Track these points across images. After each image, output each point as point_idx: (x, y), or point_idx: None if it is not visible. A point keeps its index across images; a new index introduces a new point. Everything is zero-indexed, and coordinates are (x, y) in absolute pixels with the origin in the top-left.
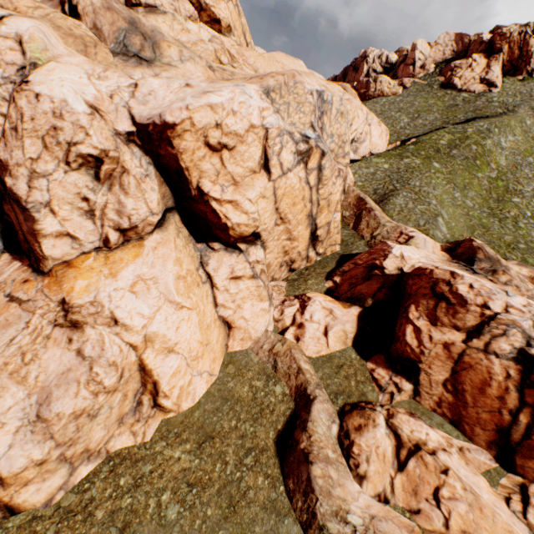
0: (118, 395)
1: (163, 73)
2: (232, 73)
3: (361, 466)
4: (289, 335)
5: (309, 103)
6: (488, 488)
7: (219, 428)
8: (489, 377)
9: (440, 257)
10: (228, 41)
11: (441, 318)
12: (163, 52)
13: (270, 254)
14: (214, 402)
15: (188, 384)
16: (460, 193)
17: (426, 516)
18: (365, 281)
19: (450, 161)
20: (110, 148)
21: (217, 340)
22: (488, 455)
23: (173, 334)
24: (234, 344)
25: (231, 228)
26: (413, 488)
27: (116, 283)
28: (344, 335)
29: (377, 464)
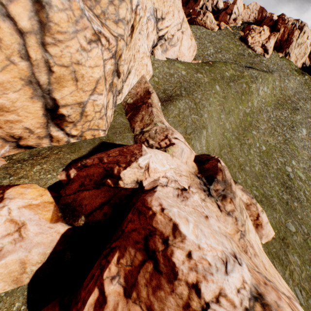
0: None
1: None
2: None
3: None
4: None
5: None
6: None
7: None
8: None
9: (190, 168)
10: None
11: (141, 287)
12: None
13: None
14: None
15: None
16: (225, 115)
17: None
18: (95, 188)
19: (227, 89)
20: None
21: None
22: None
23: None
24: None
25: None
26: None
27: None
28: (19, 269)
29: None
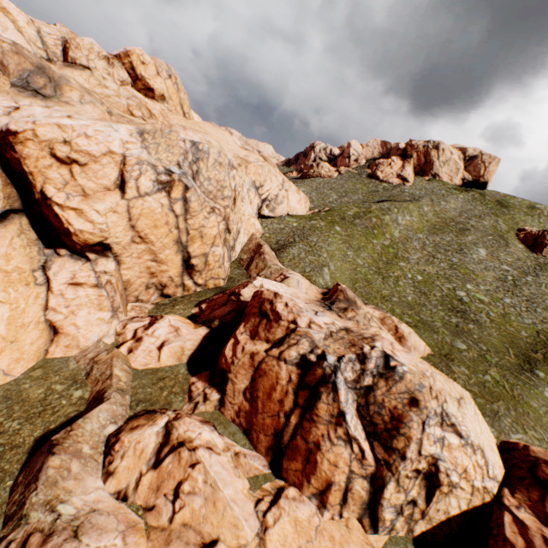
0: None
1: (56, 107)
2: (131, 120)
3: (115, 463)
4: (125, 348)
5: (181, 148)
6: (244, 489)
7: None
8: (276, 382)
9: (312, 297)
10: (154, 104)
11: (261, 333)
12: (65, 94)
13: (129, 271)
14: None
15: None
16: (353, 252)
17: (158, 511)
18: (223, 306)
19: (351, 227)
20: None
21: (33, 342)
22: (265, 461)
23: None
24: (56, 350)
25: (75, 234)
26: (158, 484)
27: None
28: (180, 351)
29: (131, 459)
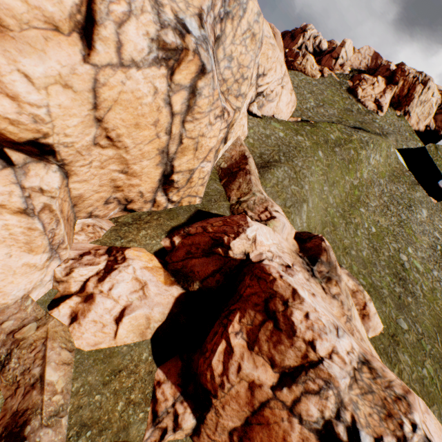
0: None
1: None
2: None
3: None
4: (66, 309)
5: None
6: None
7: None
8: None
9: (291, 246)
10: None
11: (262, 342)
12: None
13: (83, 184)
14: None
15: None
16: (328, 187)
17: None
18: (204, 256)
19: (332, 155)
20: None
21: None
22: None
23: None
24: None
25: None
26: None
27: None
28: (145, 324)
29: None
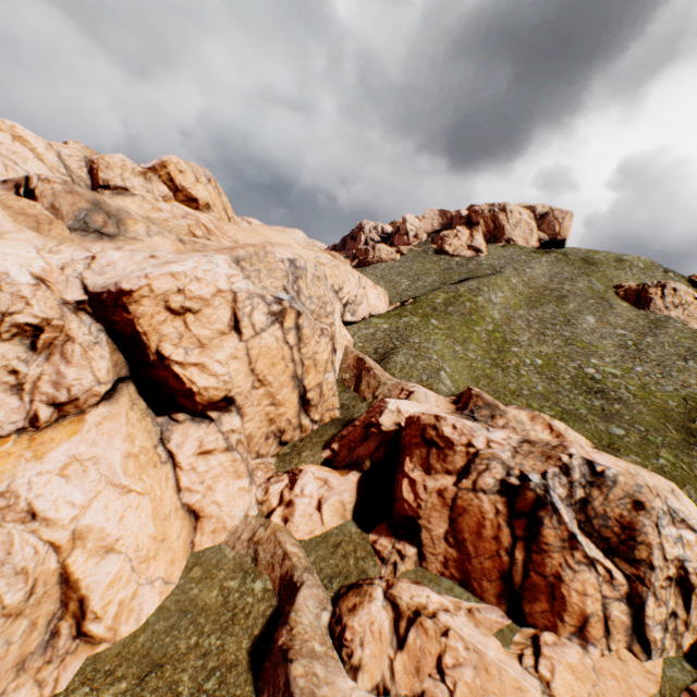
0: (22, 623)
1: (127, 246)
2: (205, 245)
3: (355, 654)
4: (277, 518)
5: (281, 270)
6: (499, 648)
7: (172, 651)
8: (482, 517)
9: (445, 410)
10: (205, 217)
11: (435, 465)
12: (129, 228)
13: (251, 423)
14: (169, 618)
15: (133, 596)
16: (461, 346)
17: (431, 696)
18: (364, 442)
19: (447, 317)
20: (54, 316)
21: (179, 536)
22: (500, 611)
23: (114, 526)
24: (202, 539)
25: (198, 393)
26: (415, 666)
27: (41, 465)
28: (341, 507)
29: (373, 645)
